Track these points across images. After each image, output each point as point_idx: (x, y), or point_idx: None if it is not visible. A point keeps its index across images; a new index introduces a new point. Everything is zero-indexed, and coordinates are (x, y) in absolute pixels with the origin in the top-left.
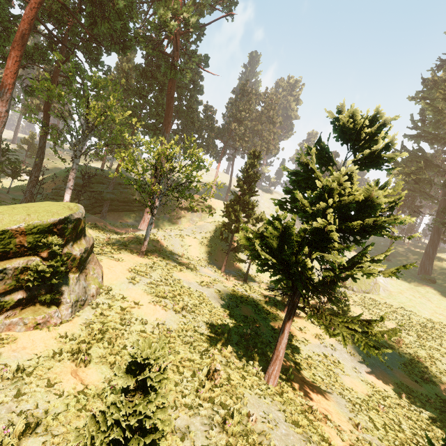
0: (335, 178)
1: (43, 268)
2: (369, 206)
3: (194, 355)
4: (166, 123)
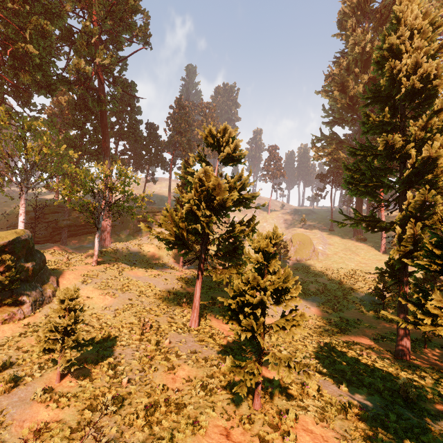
0: (196, 176)
1: (2, 278)
2: (222, 190)
3: (133, 320)
4: (104, 148)
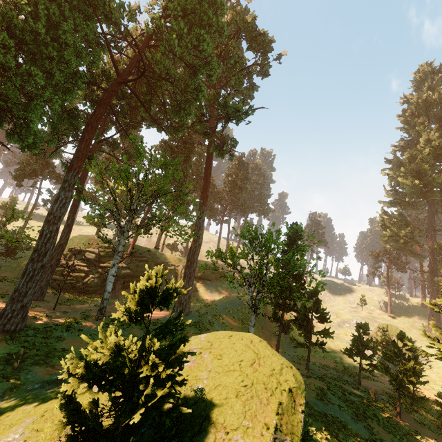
0: None
1: None
2: None
3: None
4: (204, 197)
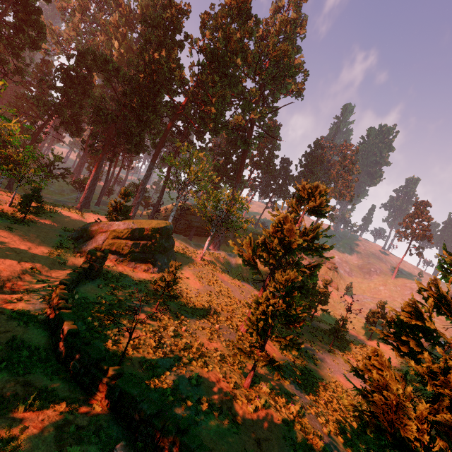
0: (278, 218)
1: (152, 246)
2: (294, 234)
3: (206, 304)
4: (238, 177)
